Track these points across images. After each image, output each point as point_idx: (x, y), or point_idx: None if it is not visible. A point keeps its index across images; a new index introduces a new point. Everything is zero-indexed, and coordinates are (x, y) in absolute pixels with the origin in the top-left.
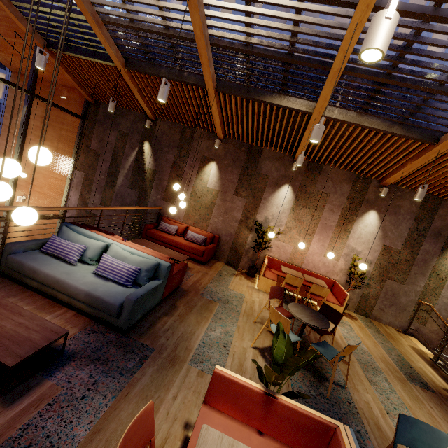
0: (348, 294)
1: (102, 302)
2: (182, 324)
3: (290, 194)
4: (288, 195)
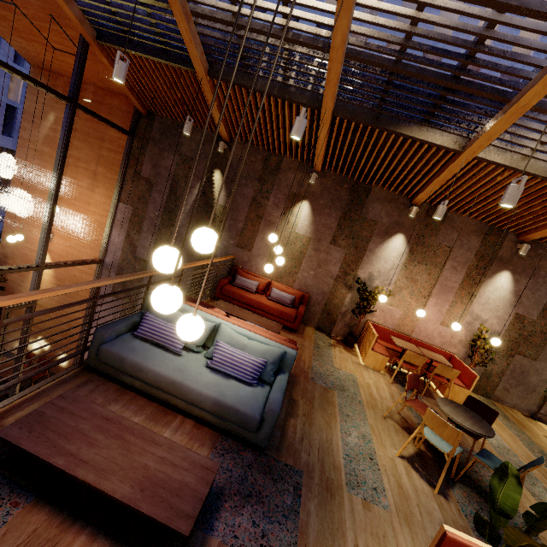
0: (477, 375)
1: (237, 413)
2: (313, 428)
3: (403, 246)
4: (401, 247)
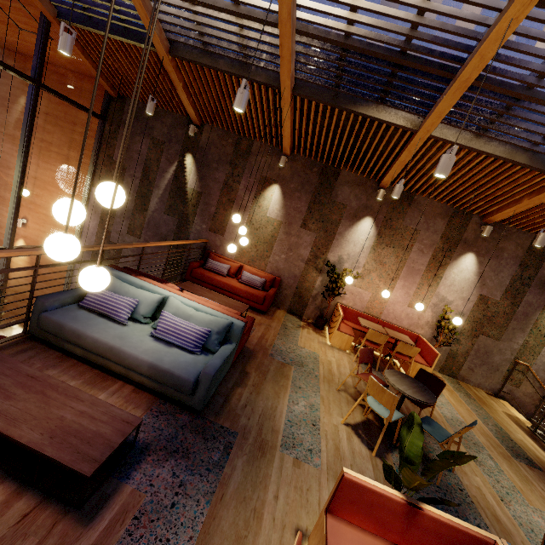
0: (438, 353)
1: (172, 376)
2: (259, 397)
3: (372, 229)
4: (369, 231)
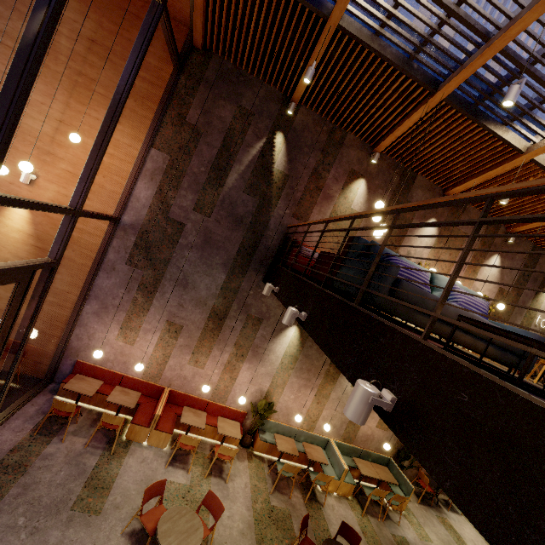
0: None
1: None
2: None
3: (435, 229)
4: (433, 230)
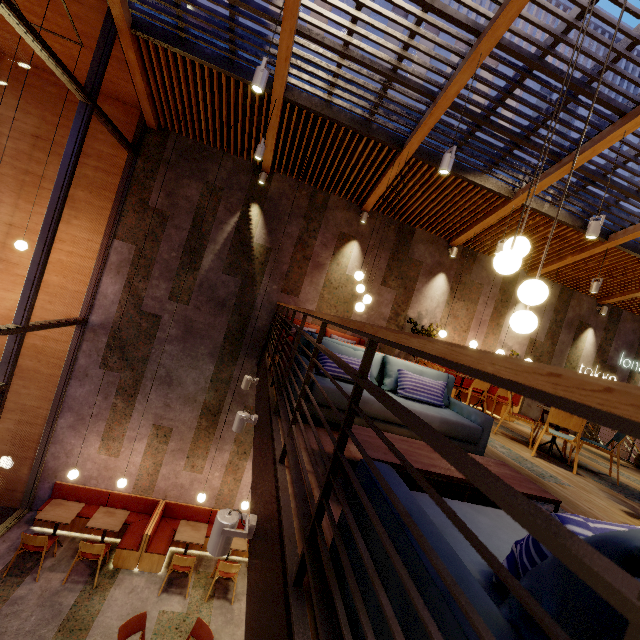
0: None
1: (463, 427)
2: None
3: (445, 284)
4: (443, 286)
